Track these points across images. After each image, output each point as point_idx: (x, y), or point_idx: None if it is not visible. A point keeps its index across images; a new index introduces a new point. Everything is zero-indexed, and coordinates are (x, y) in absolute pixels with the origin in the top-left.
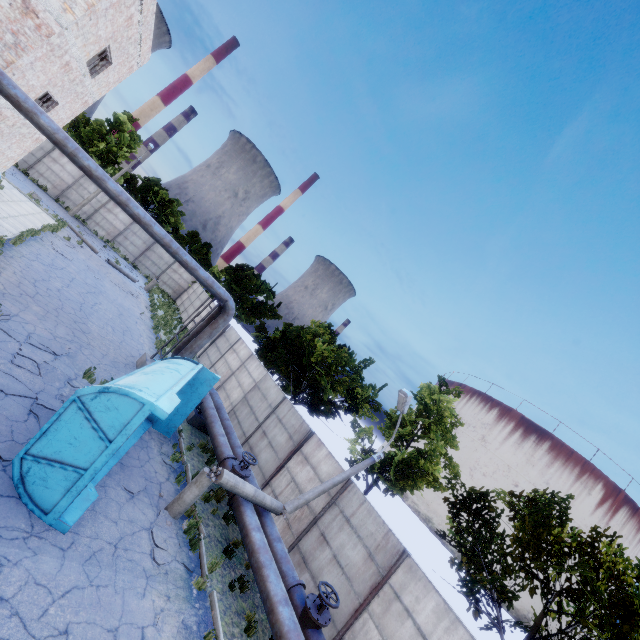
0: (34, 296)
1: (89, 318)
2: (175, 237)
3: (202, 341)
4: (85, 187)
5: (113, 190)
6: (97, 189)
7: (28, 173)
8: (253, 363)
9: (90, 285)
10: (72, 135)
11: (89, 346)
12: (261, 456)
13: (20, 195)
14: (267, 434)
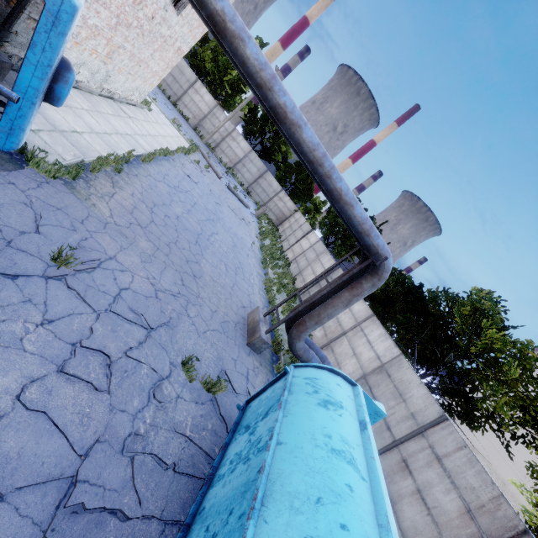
0: (146, 226)
1: (203, 254)
2: (284, 166)
3: (334, 310)
4: (217, 116)
5: (253, 59)
6: (226, 117)
7: (176, 104)
8: (374, 329)
9: (210, 211)
10: (212, 66)
11: (197, 299)
12: (403, 508)
13: (165, 120)
14: (412, 470)
